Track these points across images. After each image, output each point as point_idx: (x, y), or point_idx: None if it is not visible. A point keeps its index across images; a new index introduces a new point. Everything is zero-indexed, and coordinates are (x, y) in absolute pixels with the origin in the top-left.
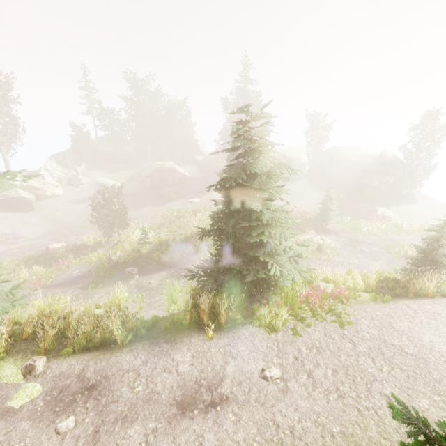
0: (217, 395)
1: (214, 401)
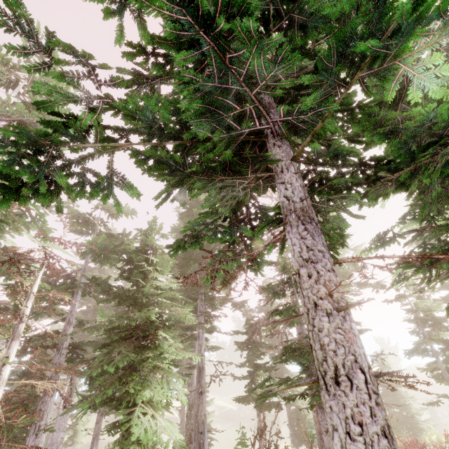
0: None
1: None
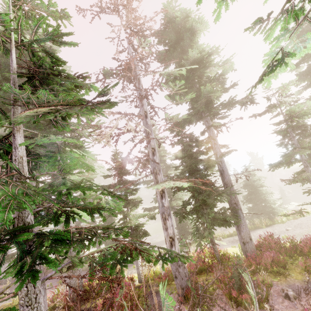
0: (276, 234)
1: (276, 235)
